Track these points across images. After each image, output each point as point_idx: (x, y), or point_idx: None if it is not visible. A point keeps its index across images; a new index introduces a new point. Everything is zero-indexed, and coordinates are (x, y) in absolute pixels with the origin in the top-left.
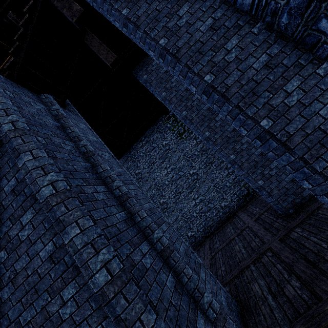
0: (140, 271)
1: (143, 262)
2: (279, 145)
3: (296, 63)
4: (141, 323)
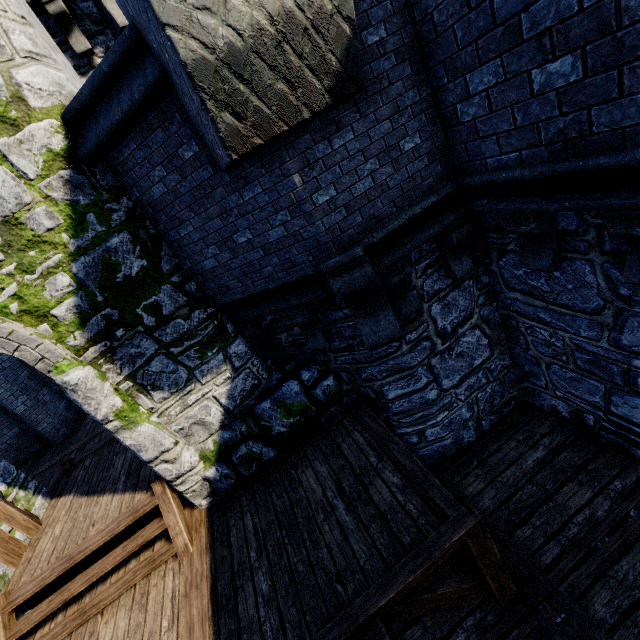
0: (1, 369)
1: (3, 365)
2: None
3: None
4: (2, 387)
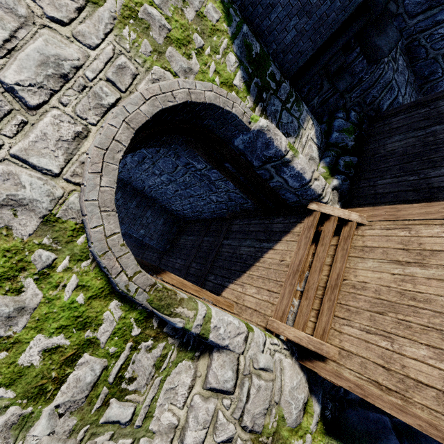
0: None
1: None
2: (120, 223)
3: (118, 186)
4: None
